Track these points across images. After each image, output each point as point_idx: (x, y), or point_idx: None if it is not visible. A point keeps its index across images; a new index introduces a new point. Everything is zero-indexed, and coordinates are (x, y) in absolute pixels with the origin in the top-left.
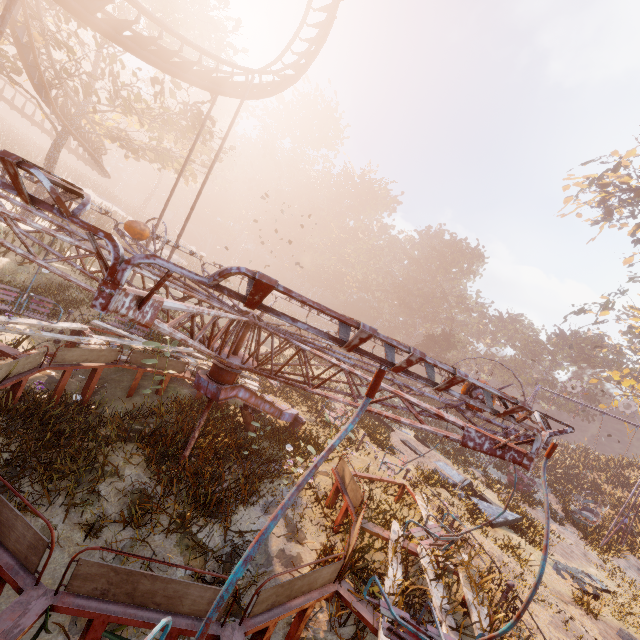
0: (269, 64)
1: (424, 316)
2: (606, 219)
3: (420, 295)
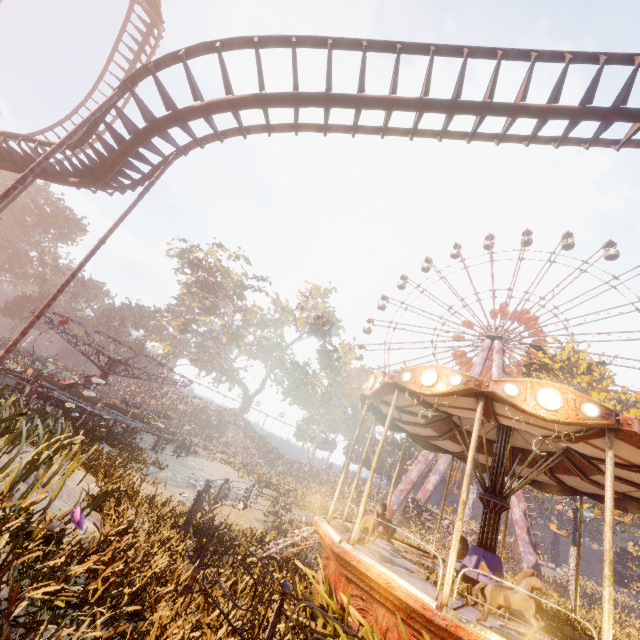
0: (35, 134)
1: (11, 270)
2: (182, 272)
3: (11, 248)
